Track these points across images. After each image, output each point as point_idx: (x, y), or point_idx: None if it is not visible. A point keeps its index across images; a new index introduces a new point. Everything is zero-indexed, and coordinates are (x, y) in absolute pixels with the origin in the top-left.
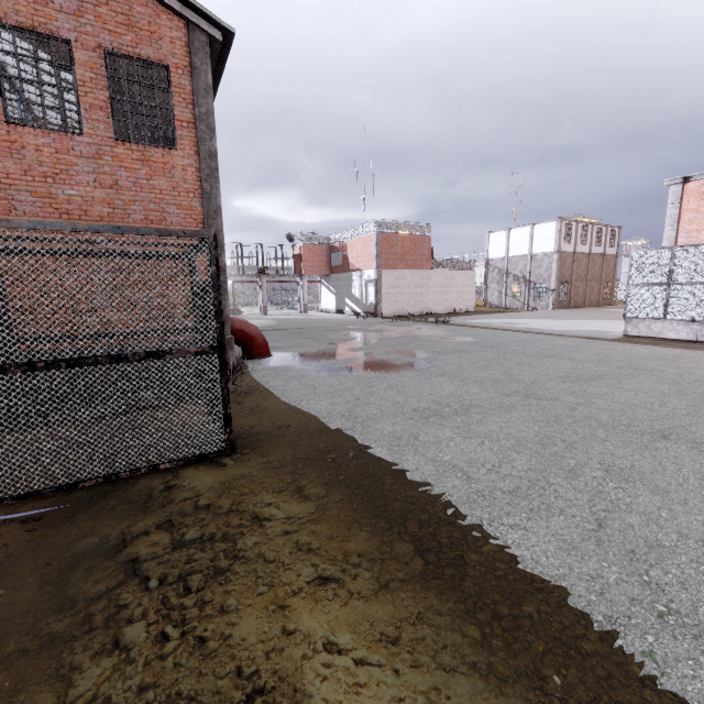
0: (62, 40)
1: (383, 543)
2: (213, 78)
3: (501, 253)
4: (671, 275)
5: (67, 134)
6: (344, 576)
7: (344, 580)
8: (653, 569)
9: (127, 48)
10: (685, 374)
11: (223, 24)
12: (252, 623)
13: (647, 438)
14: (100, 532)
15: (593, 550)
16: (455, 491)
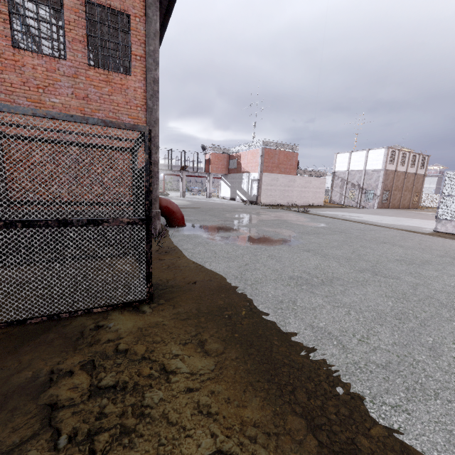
0: None
1: (276, 414)
2: (161, 29)
3: (344, 168)
4: None
5: (55, 58)
6: (242, 454)
7: None
8: None
9: None
10: None
11: None
12: None
13: None
14: (34, 368)
15: None
16: (334, 359)
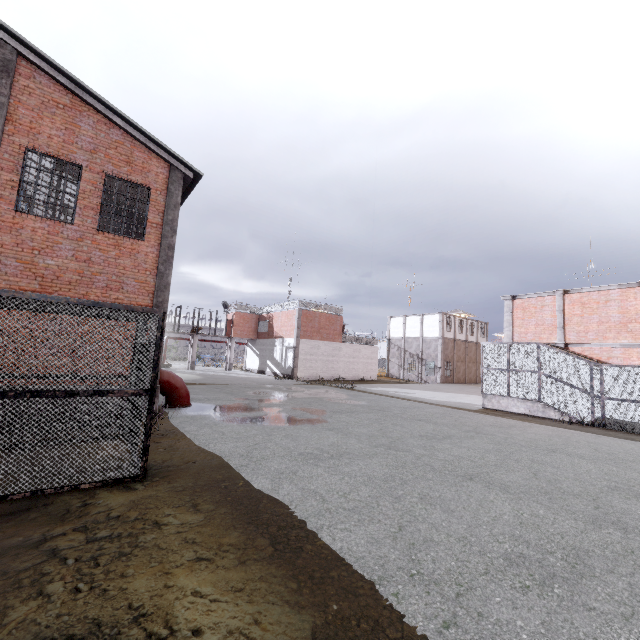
0: (76, 165)
1: (248, 538)
2: (182, 196)
3: (399, 334)
4: (509, 363)
5: (61, 223)
6: (215, 556)
7: (215, 558)
8: (421, 552)
9: (123, 175)
10: (509, 438)
11: (196, 170)
12: (143, 581)
13: (459, 479)
14: (23, 534)
15: (389, 543)
16: (311, 508)
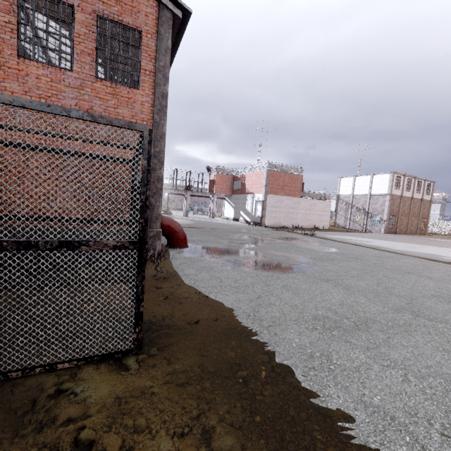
0: (68, 4)
1: None
2: (172, 49)
3: (348, 192)
4: None
5: (61, 69)
6: None
7: None
8: None
9: (113, 16)
10: None
11: (184, 5)
12: None
13: None
14: None
15: None
16: None
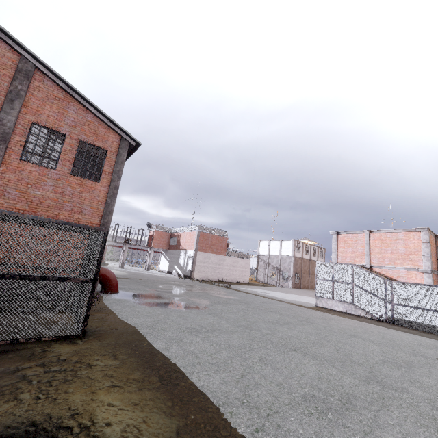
0: (62, 134)
1: (146, 376)
2: (127, 155)
3: (265, 252)
4: (333, 276)
5: (48, 168)
6: (124, 385)
7: (124, 386)
8: (252, 390)
9: (91, 141)
10: (328, 326)
11: (137, 141)
12: (78, 395)
13: (287, 349)
14: (4, 366)
15: (233, 384)
16: (188, 361)
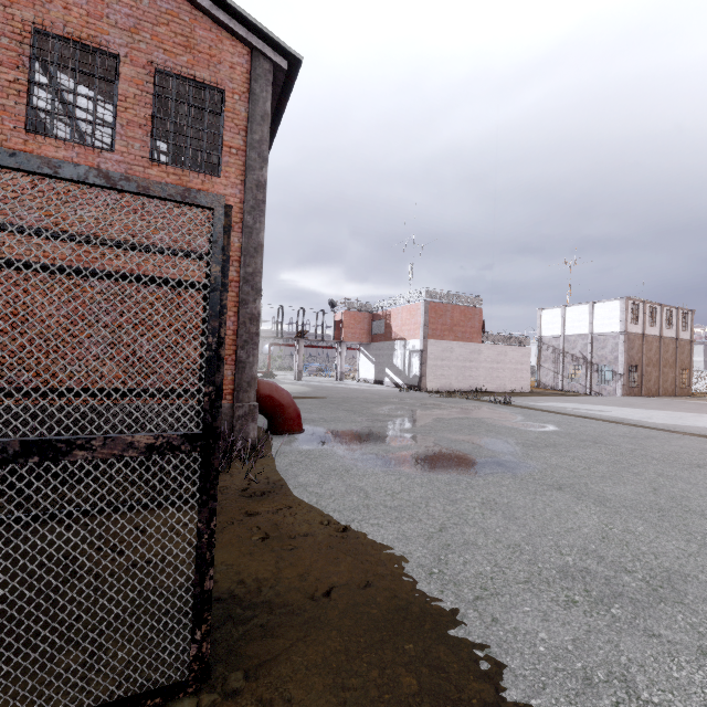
0: (110, 54)
1: None
2: (273, 120)
3: (555, 331)
4: None
5: (95, 149)
6: None
7: None
8: None
9: (181, 69)
10: None
11: (291, 51)
12: None
13: None
14: None
15: None
16: None
